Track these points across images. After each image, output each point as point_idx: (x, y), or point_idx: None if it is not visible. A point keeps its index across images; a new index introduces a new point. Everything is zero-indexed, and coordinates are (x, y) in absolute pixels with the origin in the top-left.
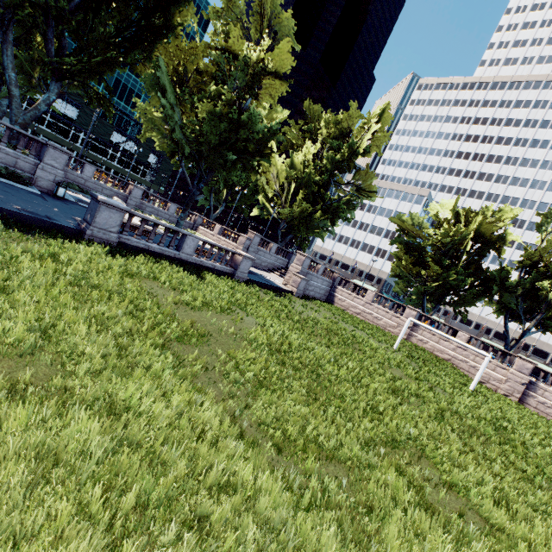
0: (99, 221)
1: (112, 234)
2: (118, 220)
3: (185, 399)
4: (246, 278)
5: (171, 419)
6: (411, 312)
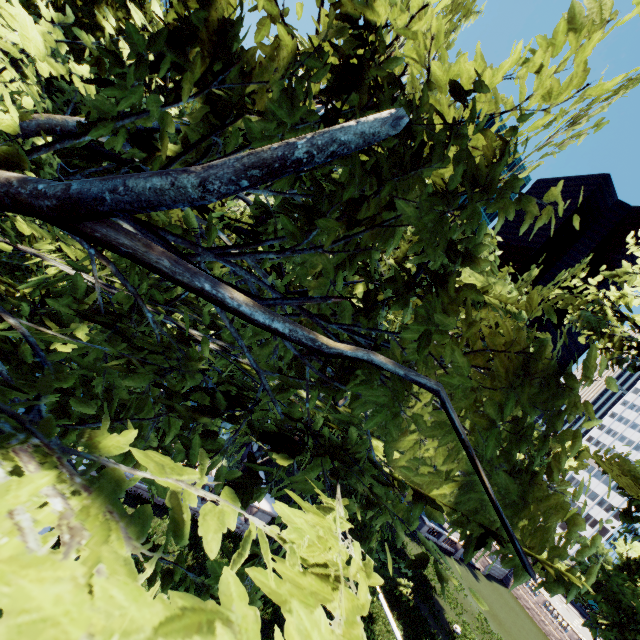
0: (422, 529)
1: (423, 533)
2: (427, 529)
3: (474, 635)
4: (459, 557)
5: (475, 639)
6: (574, 634)
